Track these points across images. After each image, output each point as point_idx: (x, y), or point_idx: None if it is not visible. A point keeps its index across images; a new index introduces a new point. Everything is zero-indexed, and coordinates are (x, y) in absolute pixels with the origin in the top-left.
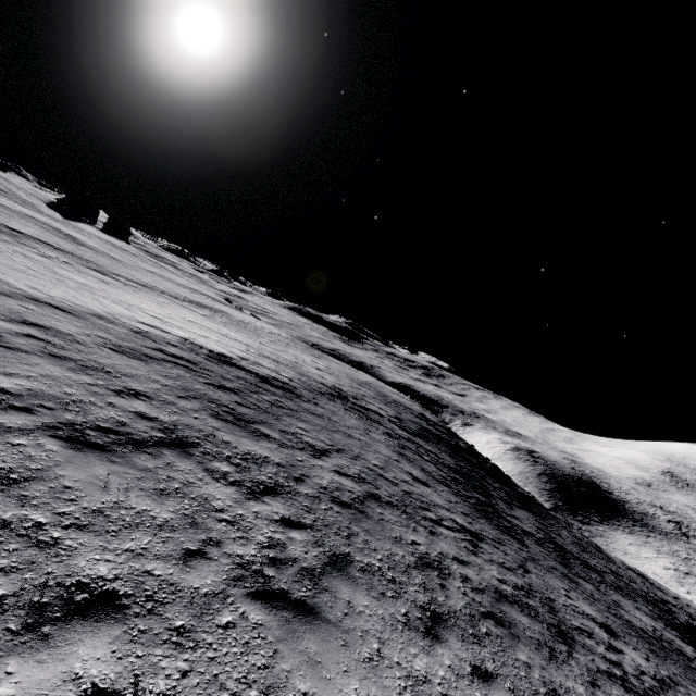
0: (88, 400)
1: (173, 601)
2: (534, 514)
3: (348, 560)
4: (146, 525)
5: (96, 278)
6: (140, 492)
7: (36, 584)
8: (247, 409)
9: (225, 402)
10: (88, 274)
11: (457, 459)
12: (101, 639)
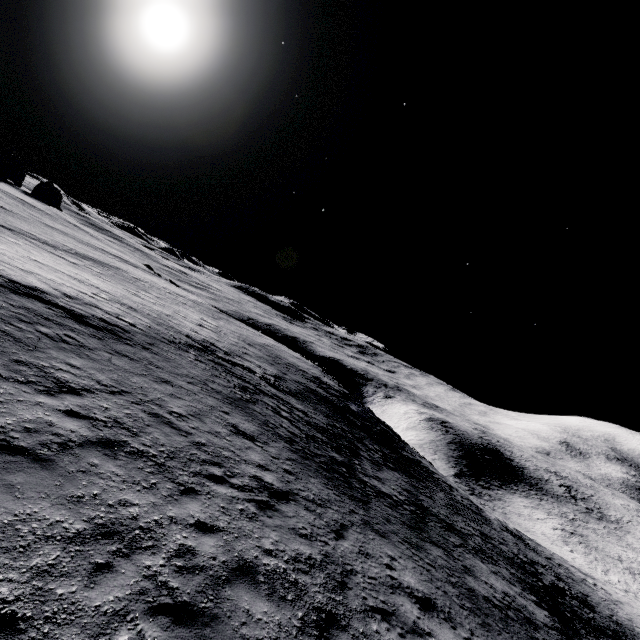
0: None
1: None
2: (408, 476)
3: None
4: None
5: None
6: None
7: None
8: None
9: None
10: None
11: (334, 419)
12: None
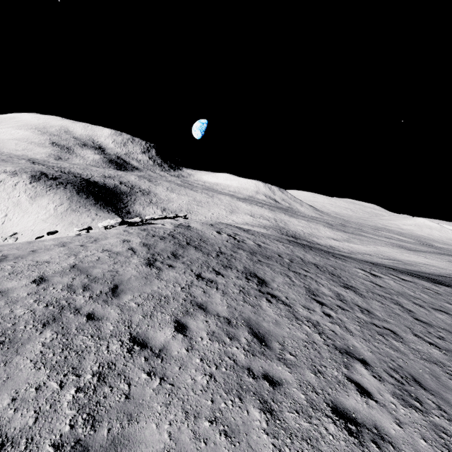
0: None
1: None
2: None
3: None
4: None
5: None
6: None
7: None
8: None
9: None
10: None
11: None
12: None
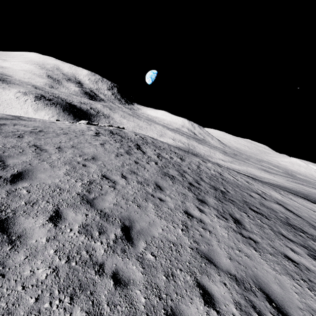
0: None
1: None
2: None
3: None
4: None
5: None
6: None
7: None
8: None
9: None
10: None
11: None
12: None
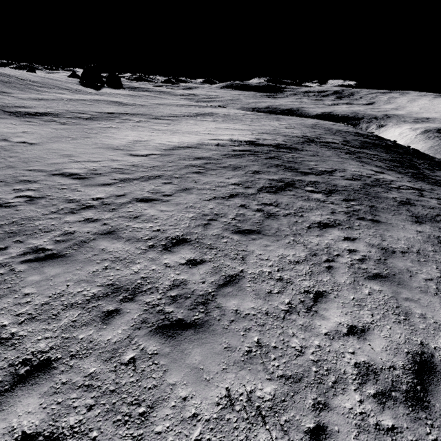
0: (253, 179)
1: (341, 223)
2: None
3: (375, 207)
4: (314, 209)
5: (164, 124)
6: (301, 201)
7: (311, 223)
8: (289, 164)
9: (280, 164)
10: (159, 123)
11: (390, 154)
12: (335, 230)
